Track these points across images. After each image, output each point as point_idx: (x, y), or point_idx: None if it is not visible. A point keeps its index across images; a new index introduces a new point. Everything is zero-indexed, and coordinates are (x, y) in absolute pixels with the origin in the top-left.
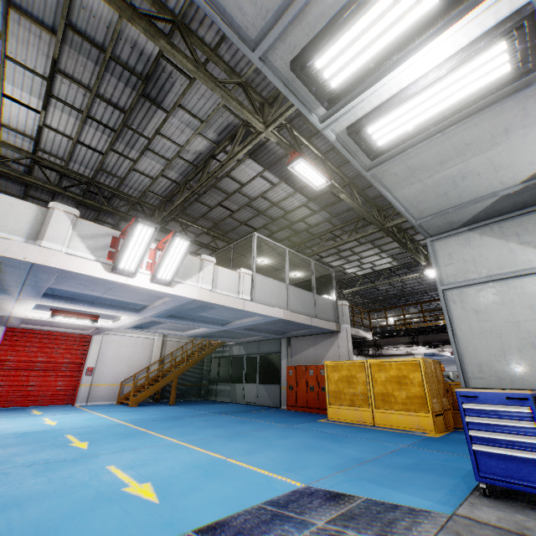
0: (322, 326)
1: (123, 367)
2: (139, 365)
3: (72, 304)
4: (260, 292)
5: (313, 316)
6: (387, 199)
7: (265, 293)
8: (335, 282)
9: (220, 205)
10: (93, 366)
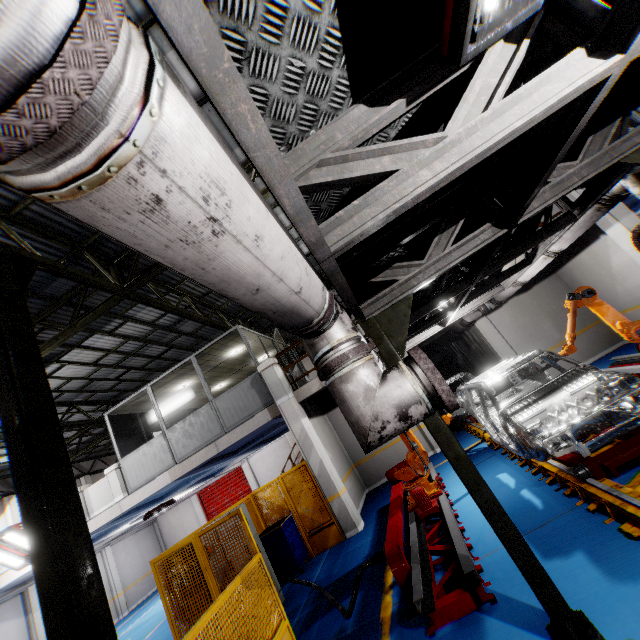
0: (239, 437)
1: (278, 474)
2: (289, 465)
3: (113, 531)
4: (134, 476)
5: (220, 436)
6: (81, 262)
7: (140, 471)
8: (245, 342)
9: (116, 379)
10: (256, 487)
